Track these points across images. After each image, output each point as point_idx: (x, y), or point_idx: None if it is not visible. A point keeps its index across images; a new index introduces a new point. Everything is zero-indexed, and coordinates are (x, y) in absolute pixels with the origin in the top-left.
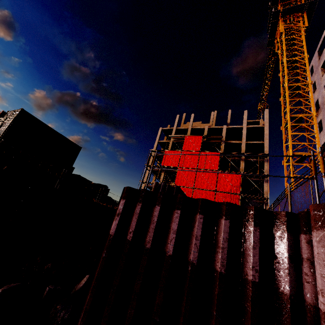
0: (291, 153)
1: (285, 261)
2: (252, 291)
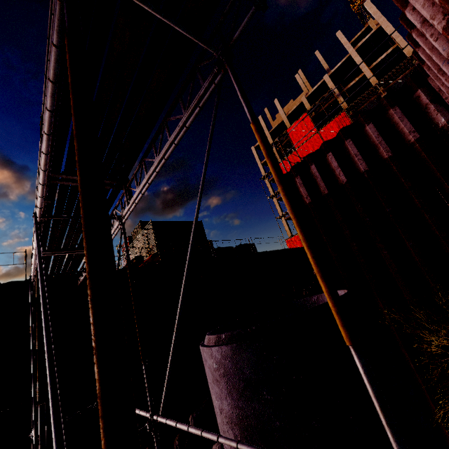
0: None
1: (431, 107)
2: (419, 145)
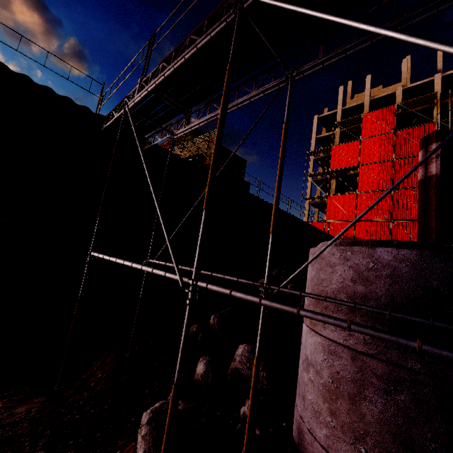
0: None
1: None
2: None
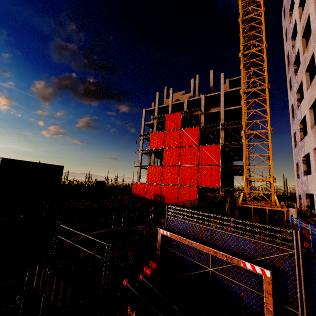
0: (243, 133)
1: None
2: None
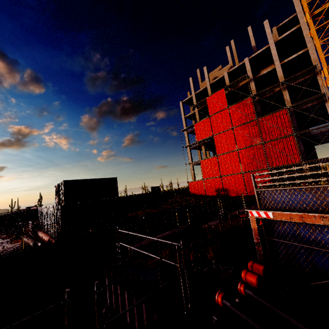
0: (326, 72)
1: None
2: None
